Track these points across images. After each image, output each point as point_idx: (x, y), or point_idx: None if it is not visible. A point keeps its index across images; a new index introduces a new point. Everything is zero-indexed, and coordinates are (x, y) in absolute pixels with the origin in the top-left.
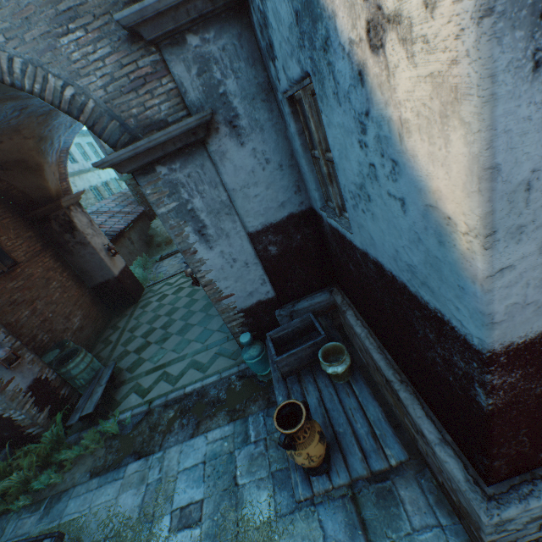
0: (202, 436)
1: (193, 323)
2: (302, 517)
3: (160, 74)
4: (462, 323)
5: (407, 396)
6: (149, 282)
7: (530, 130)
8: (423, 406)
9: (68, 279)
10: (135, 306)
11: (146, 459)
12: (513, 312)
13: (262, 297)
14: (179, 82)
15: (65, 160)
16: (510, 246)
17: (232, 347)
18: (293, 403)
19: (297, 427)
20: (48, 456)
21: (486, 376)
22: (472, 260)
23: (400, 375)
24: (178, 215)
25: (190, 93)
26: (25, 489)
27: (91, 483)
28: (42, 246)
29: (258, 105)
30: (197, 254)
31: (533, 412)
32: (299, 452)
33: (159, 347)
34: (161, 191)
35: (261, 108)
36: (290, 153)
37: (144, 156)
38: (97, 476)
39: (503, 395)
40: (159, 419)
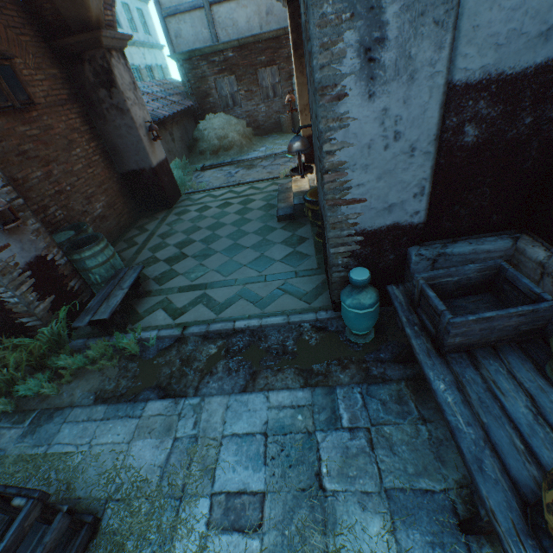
0: (261, 395)
1: (245, 246)
2: None
3: None
4: None
5: None
6: (187, 189)
7: None
8: None
9: (95, 151)
10: (169, 212)
11: (175, 402)
12: None
13: (403, 219)
14: None
15: None
16: None
17: (303, 286)
18: None
19: None
20: (44, 357)
21: None
22: None
23: None
24: None
25: None
26: (9, 391)
27: (95, 410)
28: (69, 96)
29: None
30: (342, 102)
31: None
32: None
33: (198, 263)
34: None
35: None
36: None
37: None
38: (104, 403)
39: None
40: (195, 352)
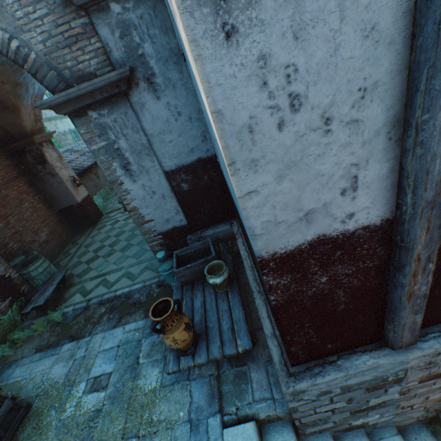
0: (122, 327)
1: (133, 244)
2: (179, 388)
3: (89, 34)
4: (249, 237)
5: (260, 303)
6: (107, 210)
7: (239, 86)
8: (268, 310)
9: (38, 201)
10: (93, 228)
11: (78, 341)
12: (269, 227)
13: (177, 224)
14: (105, 43)
15: None
16: (250, 175)
17: (158, 263)
18: (168, 300)
19: (164, 316)
20: (7, 335)
21: (263, 277)
22: (233, 185)
23: (259, 287)
24: (107, 152)
25: (115, 52)
26: None
27: (35, 356)
28: (18, 174)
29: (171, 67)
30: (124, 185)
31: (311, 310)
32: (167, 336)
33: (104, 260)
34: (93, 132)
35: (173, 70)
36: (197, 109)
37: (77, 101)
38: (40, 351)
39: (282, 294)
40: (93, 313)
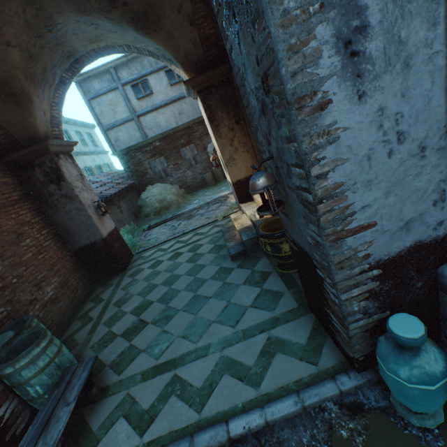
0: None
1: (206, 295)
2: None
3: None
4: None
5: None
6: (138, 249)
7: None
8: None
9: (46, 237)
10: (123, 275)
11: None
12: None
13: (425, 235)
14: None
15: (60, 103)
16: None
17: (294, 337)
18: None
19: None
20: None
21: None
22: None
23: None
24: None
25: None
26: None
27: None
28: (20, 196)
29: None
30: (325, 112)
31: None
32: None
33: (160, 330)
34: None
35: None
36: None
37: None
38: None
39: None
40: None
